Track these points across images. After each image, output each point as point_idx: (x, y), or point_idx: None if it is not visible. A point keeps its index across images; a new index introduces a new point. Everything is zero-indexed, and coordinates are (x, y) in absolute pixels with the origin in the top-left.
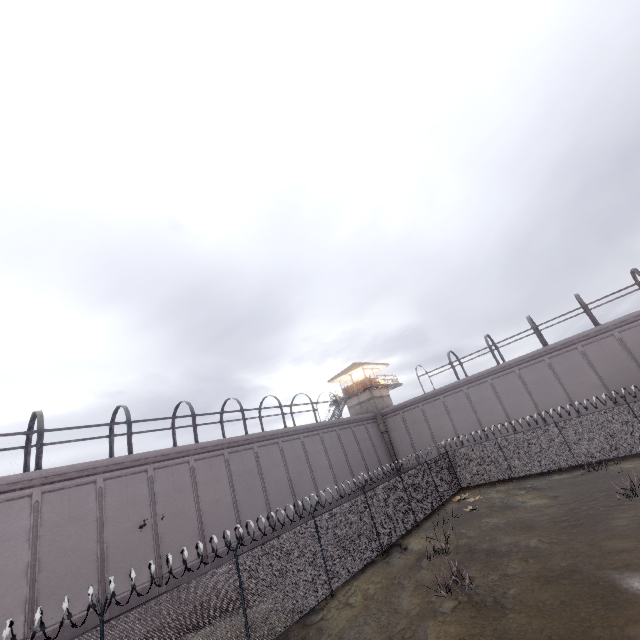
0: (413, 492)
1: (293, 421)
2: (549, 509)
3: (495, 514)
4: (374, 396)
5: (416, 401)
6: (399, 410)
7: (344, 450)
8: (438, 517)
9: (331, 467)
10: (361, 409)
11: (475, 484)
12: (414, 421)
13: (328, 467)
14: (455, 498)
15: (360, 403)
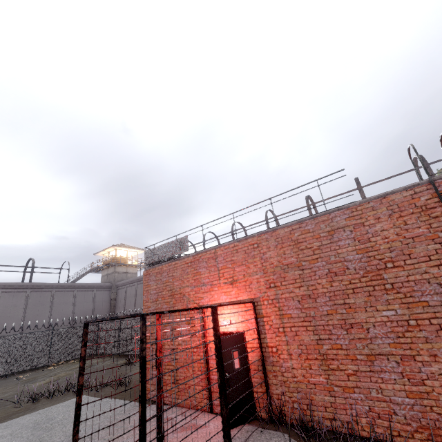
0: (1, 353)
1: (23, 278)
2: (9, 394)
3: (5, 387)
4: (116, 271)
5: (134, 280)
6: (125, 285)
7: (52, 307)
8: (10, 377)
9: (24, 319)
10: (107, 279)
11: (102, 353)
12: (130, 295)
13: (20, 319)
14: (59, 363)
15: (107, 274)
